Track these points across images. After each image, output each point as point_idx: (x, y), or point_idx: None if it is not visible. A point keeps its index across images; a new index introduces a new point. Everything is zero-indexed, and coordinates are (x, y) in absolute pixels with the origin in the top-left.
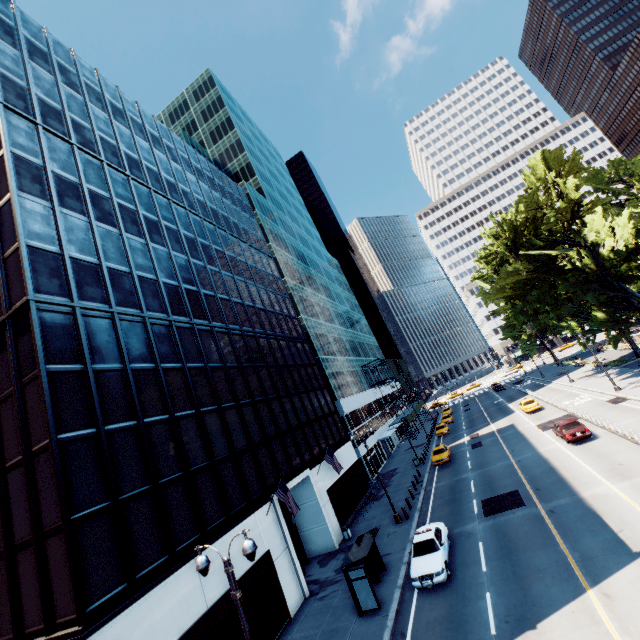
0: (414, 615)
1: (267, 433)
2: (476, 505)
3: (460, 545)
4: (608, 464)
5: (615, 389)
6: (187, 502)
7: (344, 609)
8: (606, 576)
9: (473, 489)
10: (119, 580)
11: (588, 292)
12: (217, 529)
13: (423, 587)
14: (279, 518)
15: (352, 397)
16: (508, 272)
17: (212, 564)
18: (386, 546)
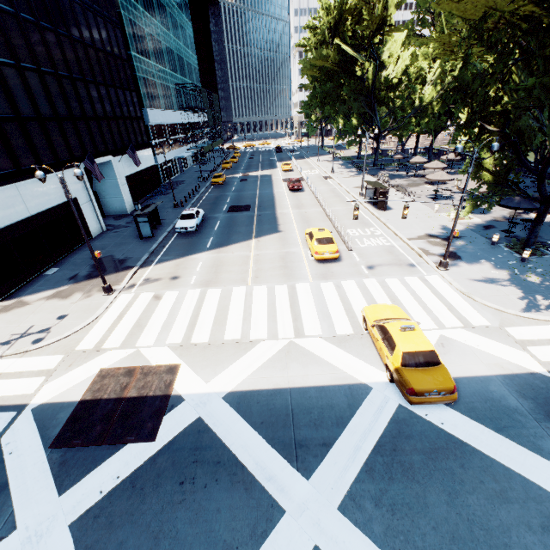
0: (172, 241)
1: (73, 112)
2: (226, 207)
3: (208, 221)
4: (297, 203)
5: (331, 172)
6: None
7: (131, 237)
8: (263, 236)
9: (228, 201)
10: None
11: (356, 102)
12: (31, 171)
13: (181, 232)
14: (85, 181)
15: (160, 111)
16: (322, 54)
17: (30, 192)
18: (164, 216)
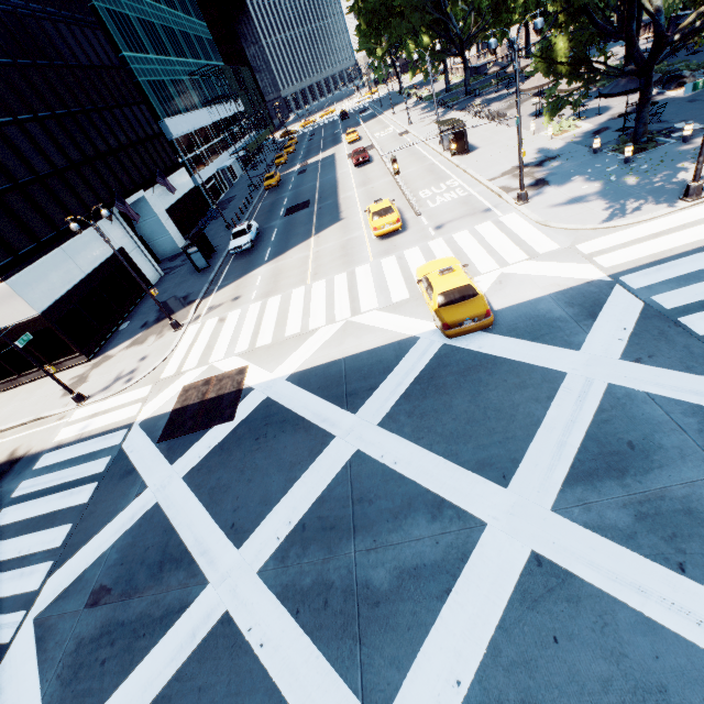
0: (230, 265)
1: (86, 153)
2: (283, 212)
3: (265, 233)
4: (364, 179)
5: (409, 124)
6: (31, 209)
7: (189, 273)
8: (323, 230)
9: (285, 203)
10: (6, 255)
11: (416, 10)
12: (70, 230)
13: (236, 253)
14: (124, 227)
15: (181, 118)
16: None
17: (77, 252)
18: (219, 243)
